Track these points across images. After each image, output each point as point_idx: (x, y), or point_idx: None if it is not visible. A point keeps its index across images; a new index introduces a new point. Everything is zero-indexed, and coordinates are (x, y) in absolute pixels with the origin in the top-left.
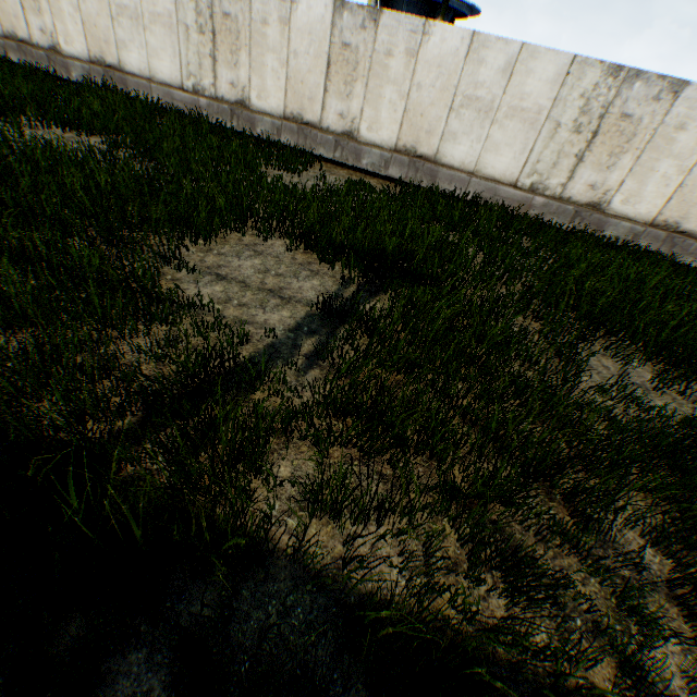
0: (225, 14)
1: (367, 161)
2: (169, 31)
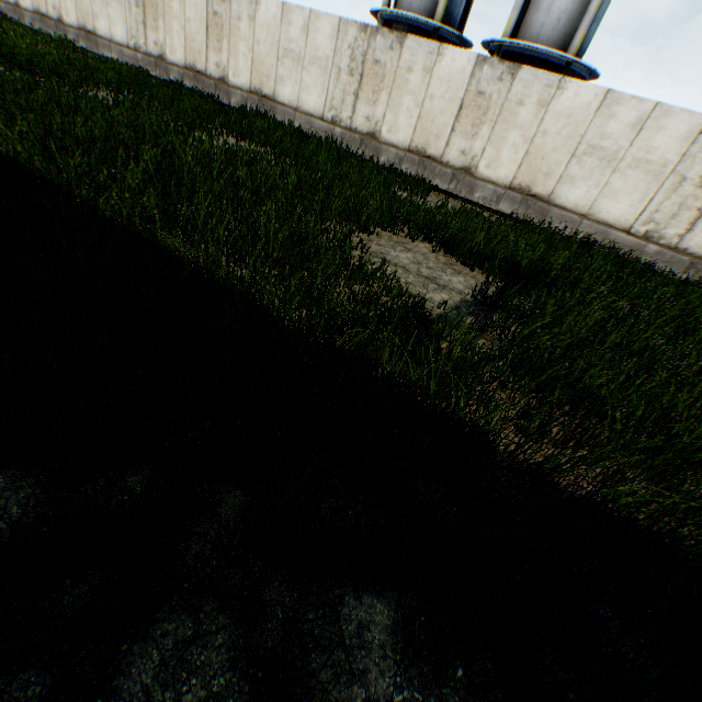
0: (376, 61)
1: (479, 195)
2: (323, 71)
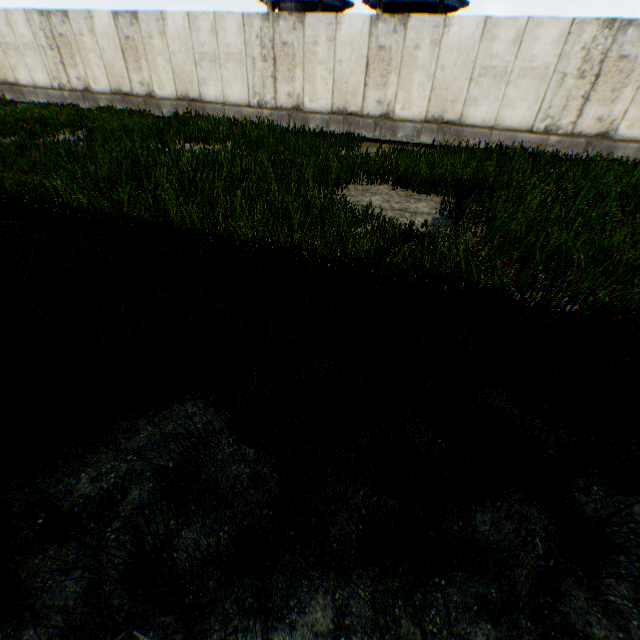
0: (284, 44)
1: (402, 135)
2: (239, 64)
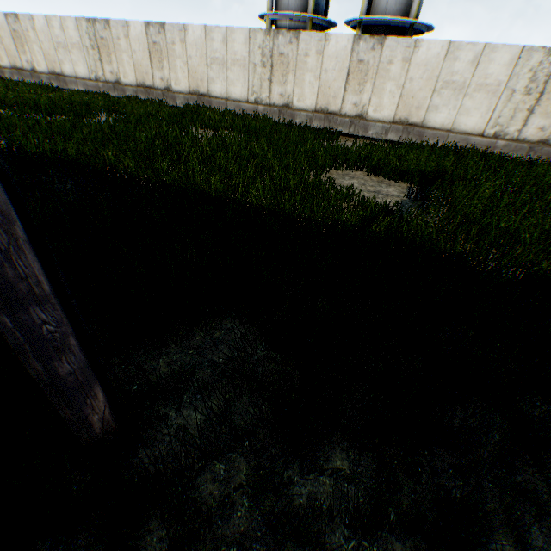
0: (281, 54)
1: (372, 132)
2: (242, 68)
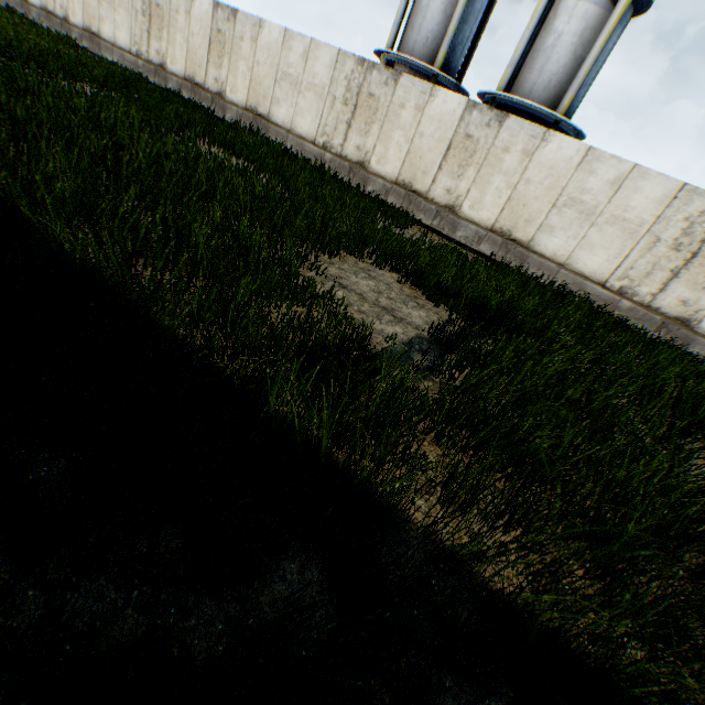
0: (371, 94)
1: (462, 234)
2: (319, 98)
